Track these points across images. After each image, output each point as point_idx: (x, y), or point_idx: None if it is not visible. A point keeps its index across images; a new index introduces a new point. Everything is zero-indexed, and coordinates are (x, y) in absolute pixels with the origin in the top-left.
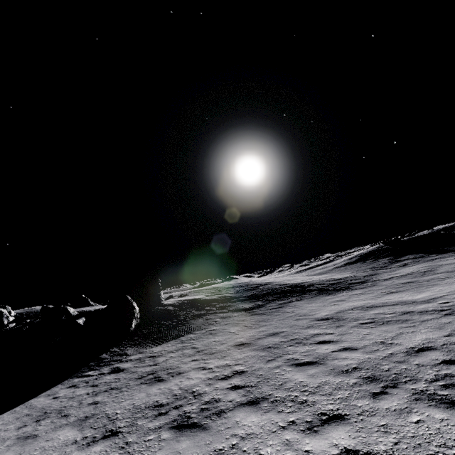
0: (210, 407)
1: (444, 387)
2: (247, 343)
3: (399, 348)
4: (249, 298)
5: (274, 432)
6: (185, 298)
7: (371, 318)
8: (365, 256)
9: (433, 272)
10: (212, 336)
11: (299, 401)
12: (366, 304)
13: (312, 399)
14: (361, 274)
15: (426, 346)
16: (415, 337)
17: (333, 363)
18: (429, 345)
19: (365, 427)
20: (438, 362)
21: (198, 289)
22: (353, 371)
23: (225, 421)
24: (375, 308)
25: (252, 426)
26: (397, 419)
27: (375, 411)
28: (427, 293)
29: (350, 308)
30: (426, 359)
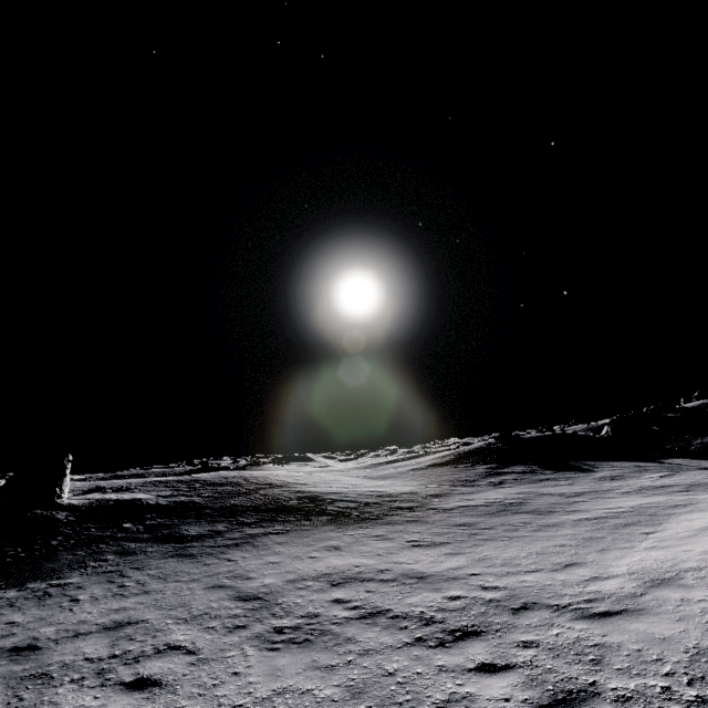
0: None
1: None
2: (38, 645)
3: None
4: (218, 512)
5: None
6: (115, 497)
7: (313, 613)
8: (463, 456)
9: (517, 508)
10: (32, 605)
11: None
12: (353, 568)
13: None
14: (429, 490)
15: None
16: None
17: None
18: None
19: None
20: None
21: (166, 479)
22: None
23: None
24: (350, 585)
25: None
26: None
27: None
28: (460, 562)
29: (319, 575)
30: None
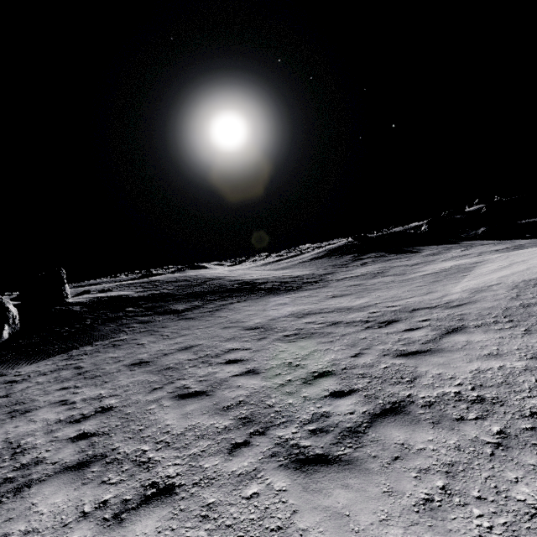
0: (19, 476)
1: (312, 433)
2: (147, 361)
3: (301, 373)
4: (188, 296)
5: (66, 526)
6: (105, 295)
7: (299, 328)
8: (333, 251)
9: (383, 274)
10: (113, 350)
11: (142, 461)
12: (304, 310)
13: (159, 457)
14: (320, 271)
15: (327, 370)
16: (325, 357)
17: (222, 395)
18: (331, 369)
19: (187, 509)
20: (326, 395)
21: (130, 282)
22: (235, 407)
23: (15, 506)
24: (309, 316)
25: (46, 514)
26: (232, 492)
27: (216, 478)
28: (365, 300)
29: (286, 315)
30: (317, 389)
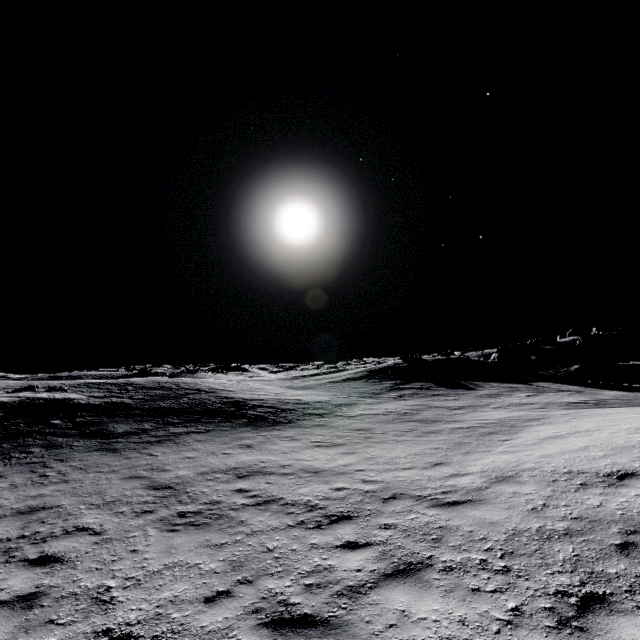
0: None
1: None
2: None
3: (86, 628)
4: (147, 413)
5: None
6: (47, 396)
7: (216, 501)
8: (374, 372)
9: (408, 418)
10: None
11: None
12: (259, 464)
13: None
14: (340, 400)
15: (129, 634)
16: (169, 587)
17: None
18: (137, 632)
19: None
20: None
21: (100, 382)
22: None
23: None
24: (254, 477)
25: None
26: None
27: None
28: (351, 460)
29: (228, 468)
30: None
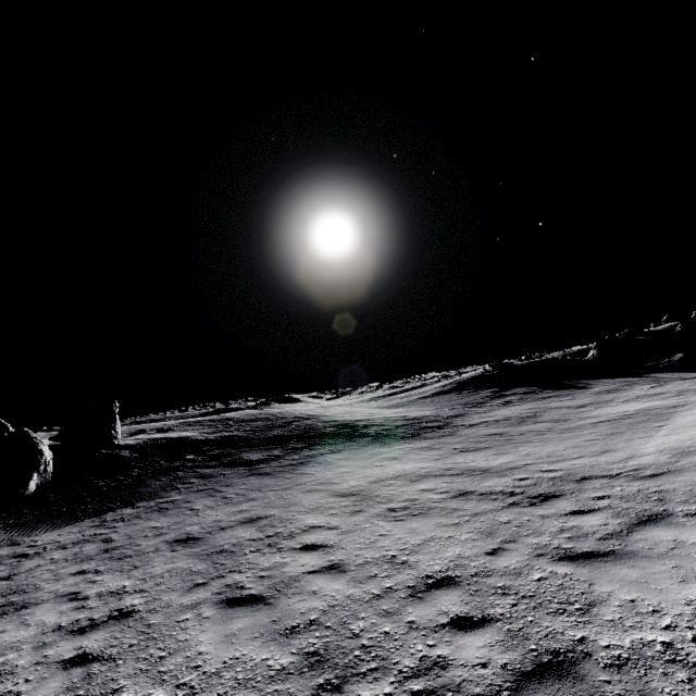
0: None
1: None
2: (196, 537)
3: (408, 577)
4: (266, 442)
5: None
6: (163, 436)
7: (411, 498)
8: (464, 383)
9: (535, 420)
10: (158, 516)
11: None
12: (421, 470)
13: None
14: (446, 412)
15: (448, 576)
16: (445, 551)
17: (288, 605)
18: (454, 575)
19: None
20: (443, 622)
21: (198, 420)
22: (303, 631)
23: None
24: (427, 480)
25: None
26: None
27: None
28: (509, 458)
29: (394, 476)
30: (431, 610)
